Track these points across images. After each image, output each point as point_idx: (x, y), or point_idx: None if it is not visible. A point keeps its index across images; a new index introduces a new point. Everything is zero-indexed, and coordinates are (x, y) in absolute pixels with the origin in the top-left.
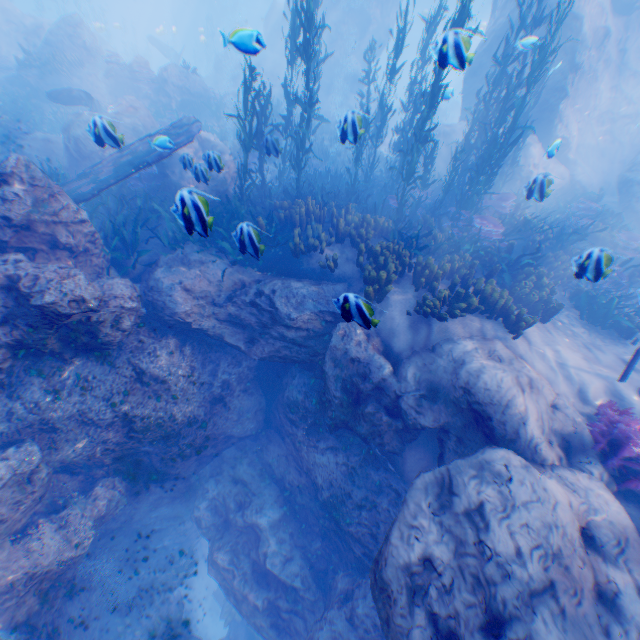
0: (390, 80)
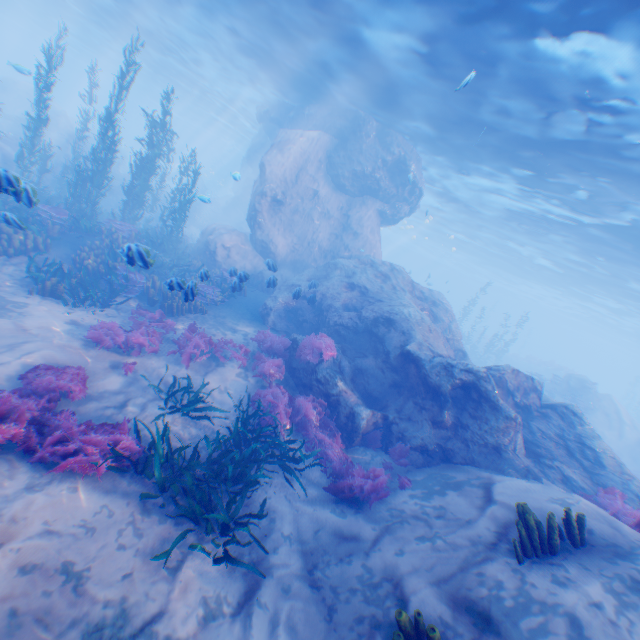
0: (102, 143)
